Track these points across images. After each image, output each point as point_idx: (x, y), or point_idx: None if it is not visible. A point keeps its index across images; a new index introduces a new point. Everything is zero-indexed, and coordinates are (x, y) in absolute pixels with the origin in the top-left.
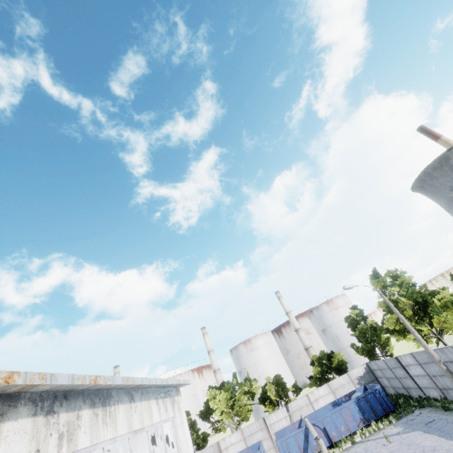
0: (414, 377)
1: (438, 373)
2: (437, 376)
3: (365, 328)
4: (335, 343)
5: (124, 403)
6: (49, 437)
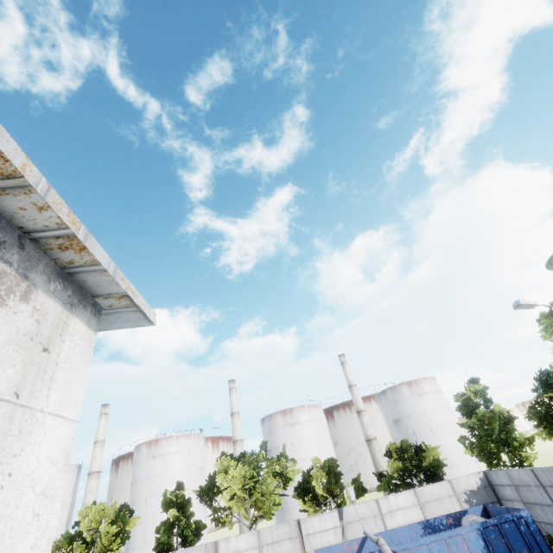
0: None
1: None
2: None
3: (489, 416)
4: (410, 442)
5: None
6: None
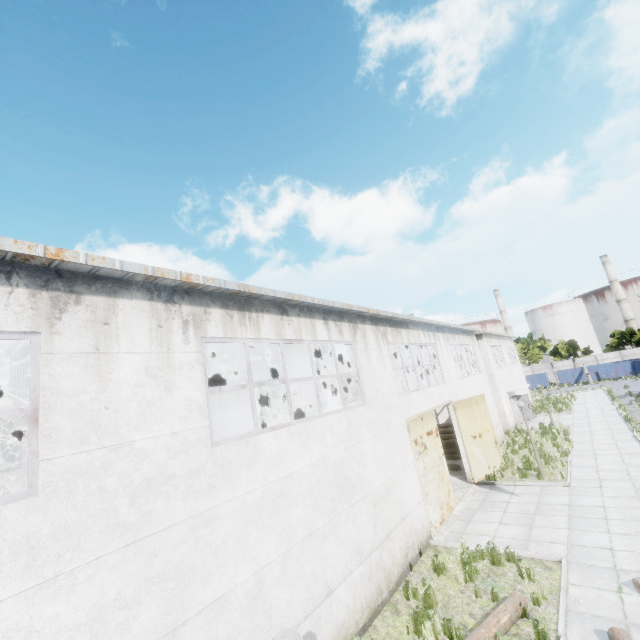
0: None
1: None
2: None
3: None
4: None
5: (506, 340)
6: (503, 343)
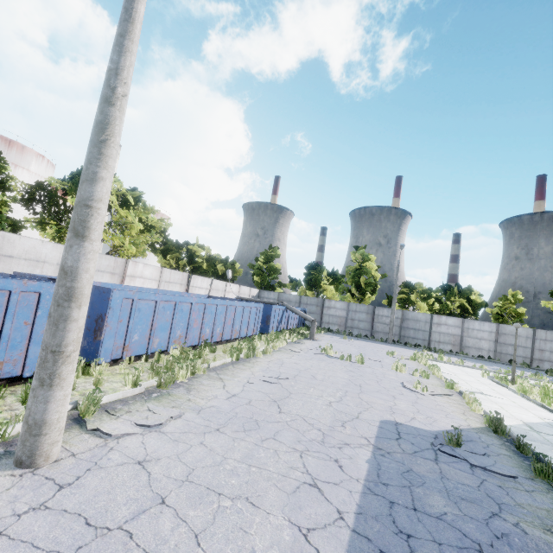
0: (325, 315)
1: (360, 319)
2: (356, 320)
3: (274, 268)
4: None
5: None
6: None
